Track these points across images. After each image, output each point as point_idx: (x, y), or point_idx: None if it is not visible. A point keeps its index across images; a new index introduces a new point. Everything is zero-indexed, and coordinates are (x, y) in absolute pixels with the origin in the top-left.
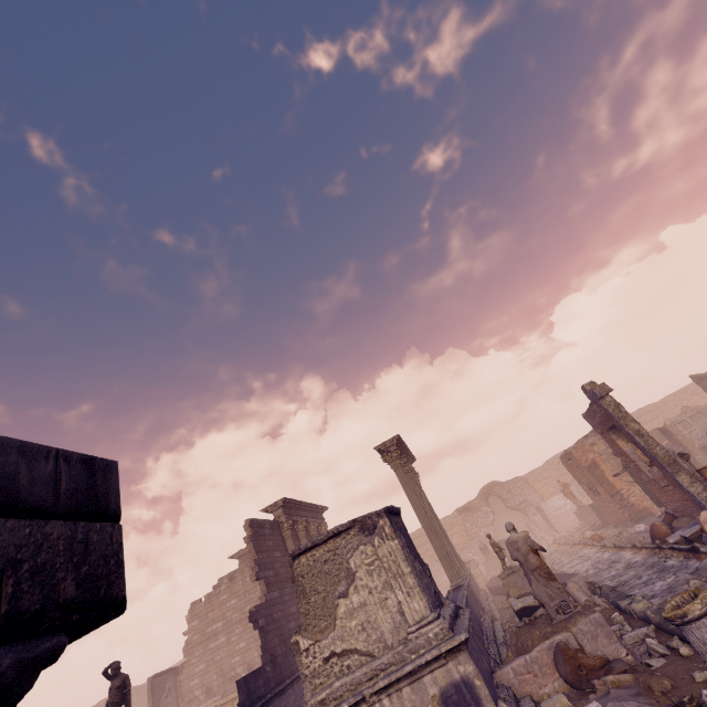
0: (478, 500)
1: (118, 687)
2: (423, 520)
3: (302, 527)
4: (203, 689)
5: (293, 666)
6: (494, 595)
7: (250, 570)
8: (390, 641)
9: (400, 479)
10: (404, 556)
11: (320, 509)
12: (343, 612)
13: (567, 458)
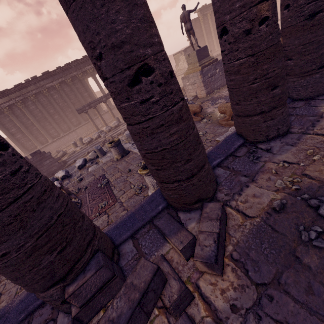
0: None
1: None
2: None
3: (209, 15)
4: None
5: None
6: None
7: None
8: (184, 69)
9: None
10: (185, 59)
11: None
12: (179, 64)
13: None
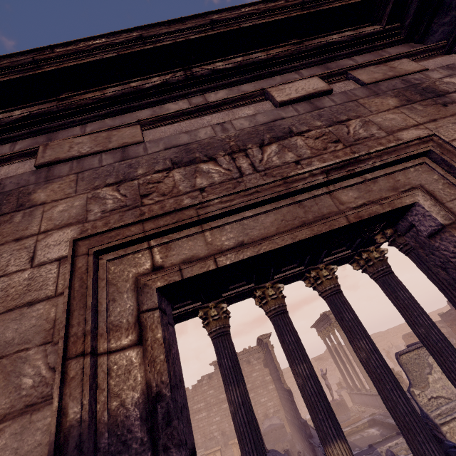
0: (327, 354)
1: None
2: None
3: None
4: None
5: None
6: None
7: None
8: None
9: None
10: None
11: None
12: (431, 380)
13: (409, 336)
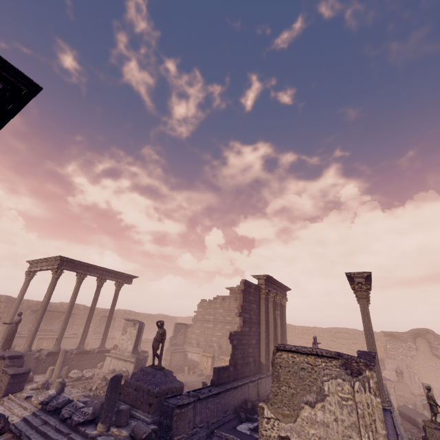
0: (407, 336)
1: (160, 334)
2: (370, 345)
3: (272, 295)
4: (196, 342)
5: (244, 373)
6: (401, 418)
7: (234, 300)
8: None
9: (361, 307)
10: (383, 417)
11: (286, 288)
12: (305, 416)
13: None
